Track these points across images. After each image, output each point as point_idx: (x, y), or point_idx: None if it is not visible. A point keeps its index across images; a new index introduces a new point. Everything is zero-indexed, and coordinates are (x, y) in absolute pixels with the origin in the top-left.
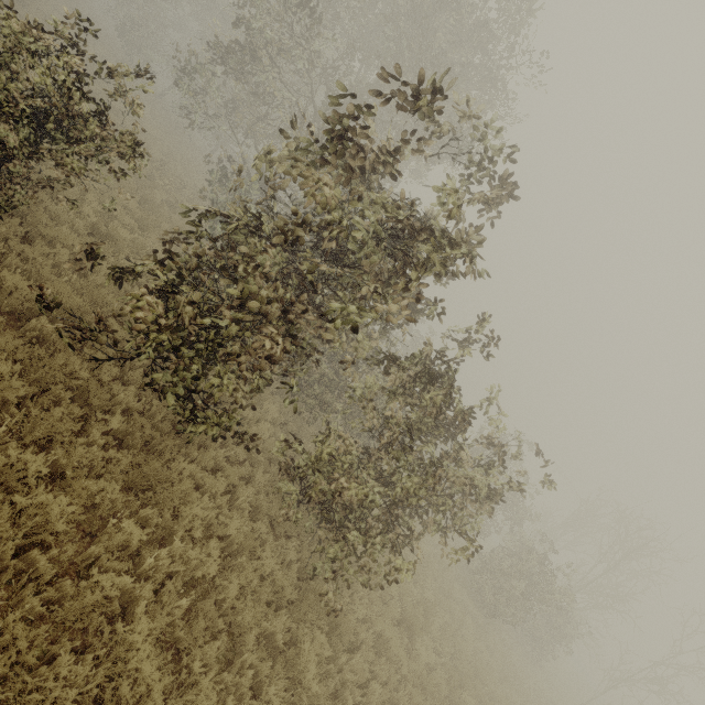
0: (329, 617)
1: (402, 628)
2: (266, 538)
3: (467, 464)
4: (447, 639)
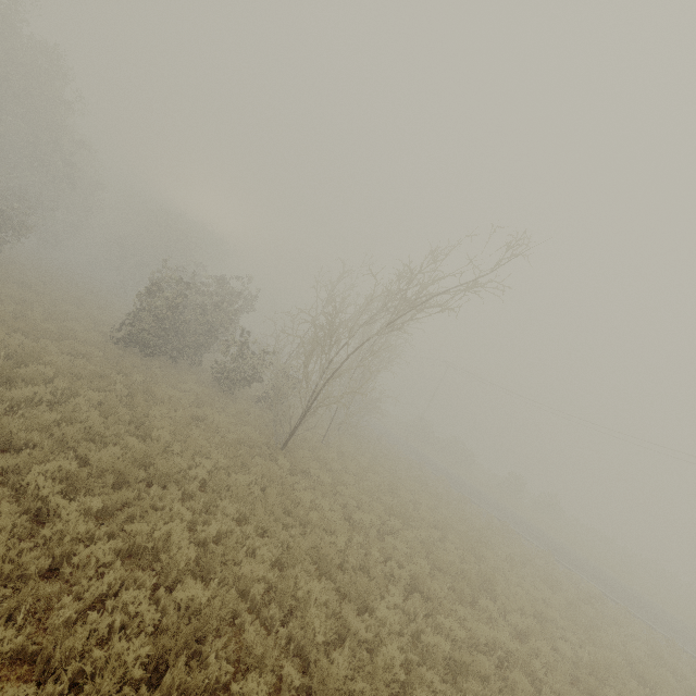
0: None
1: None
2: None
3: None
4: None
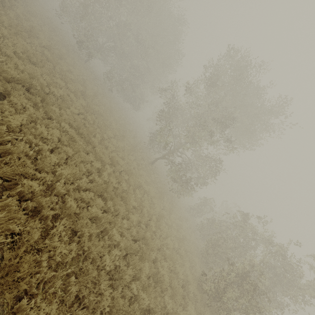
0: None
1: None
2: None
3: None
4: None
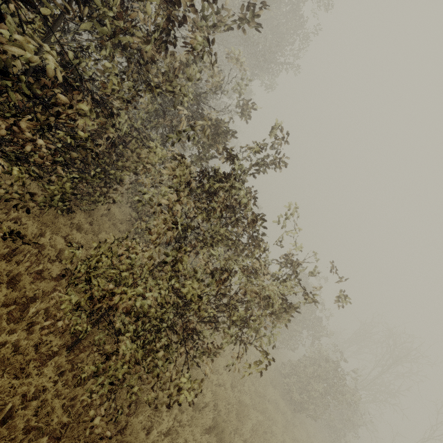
0: (117, 437)
1: (213, 434)
2: (61, 352)
3: (263, 276)
4: (258, 438)
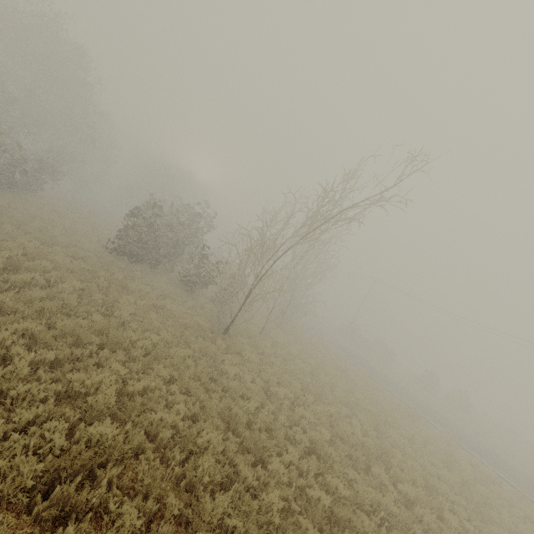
0: None
1: None
2: None
3: None
4: None
